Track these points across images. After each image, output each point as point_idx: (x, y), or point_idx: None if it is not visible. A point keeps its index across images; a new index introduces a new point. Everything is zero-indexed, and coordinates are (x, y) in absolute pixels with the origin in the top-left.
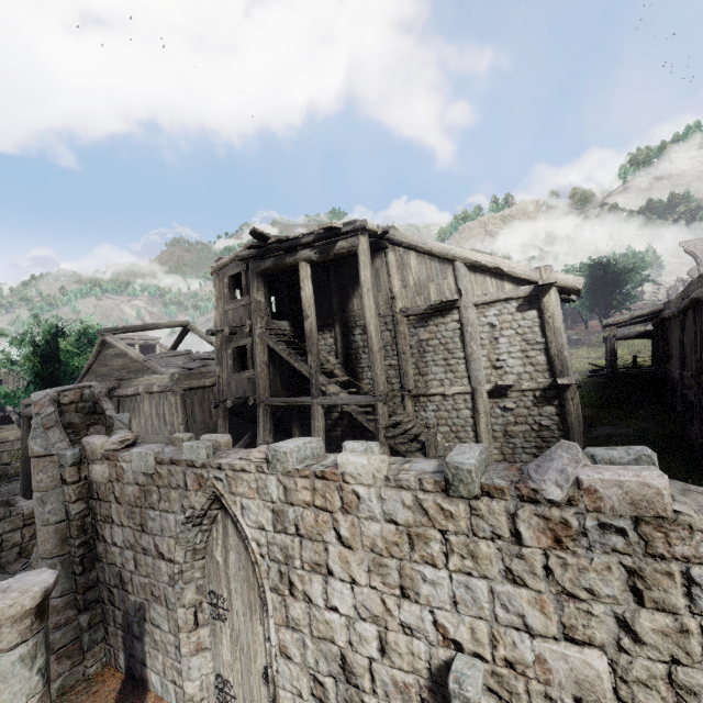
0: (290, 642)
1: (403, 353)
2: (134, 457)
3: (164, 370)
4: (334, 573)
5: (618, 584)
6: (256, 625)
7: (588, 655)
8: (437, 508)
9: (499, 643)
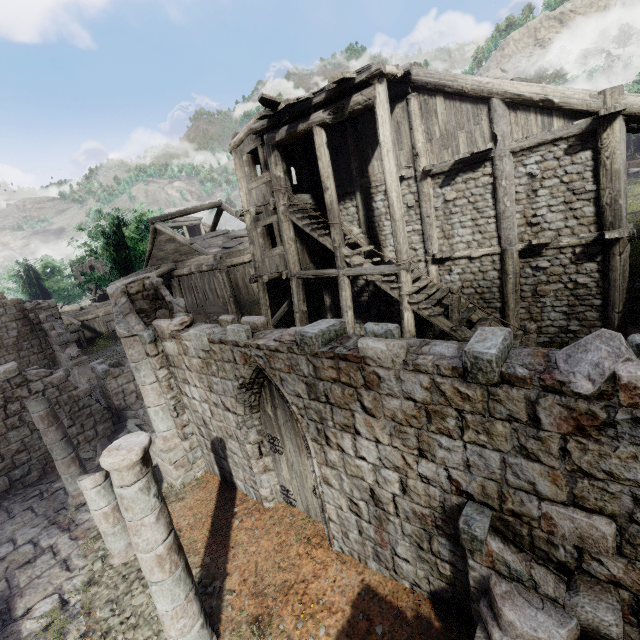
0: (330, 475)
1: (427, 216)
2: (192, 337)
3: (208, 251)
4: (361, 434)
5: None
6: (304, 459)
7: (596, 520)
8: (454, 391)
9: (507, 499)
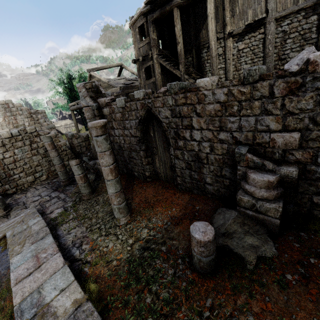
0: (179, 153)
1: (228, 59)
2: (117, 102)
3: (116, 85)
4: (194, 127)
5: (314, 103)
6: (166, 154)
7: (292, 134)
8: (238, 91)
9: (256, 138)
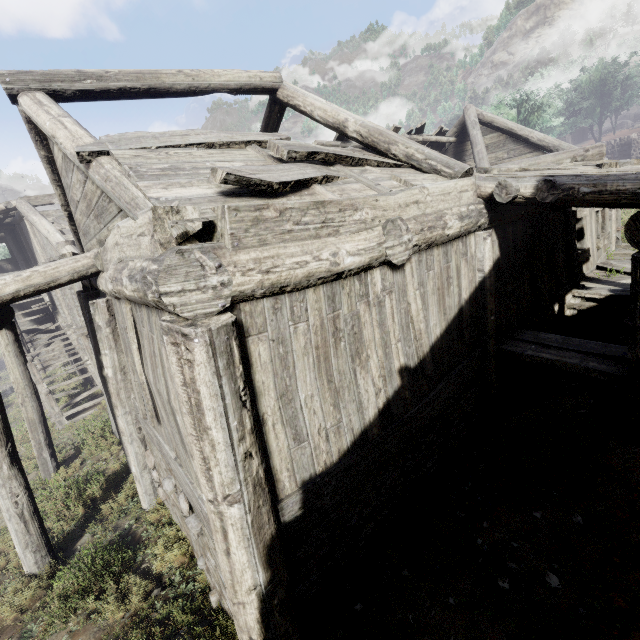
0: None
1: (58, 299)
2: None
3: None
4: None
5: None
6: None
7: None
8: None
9: None
